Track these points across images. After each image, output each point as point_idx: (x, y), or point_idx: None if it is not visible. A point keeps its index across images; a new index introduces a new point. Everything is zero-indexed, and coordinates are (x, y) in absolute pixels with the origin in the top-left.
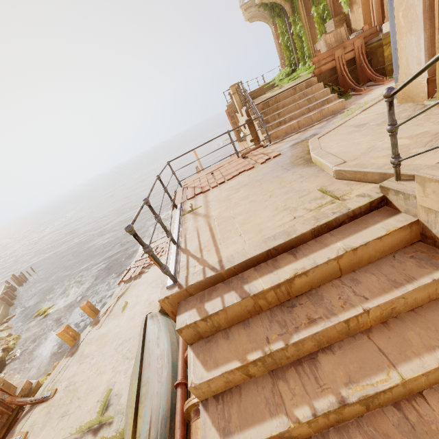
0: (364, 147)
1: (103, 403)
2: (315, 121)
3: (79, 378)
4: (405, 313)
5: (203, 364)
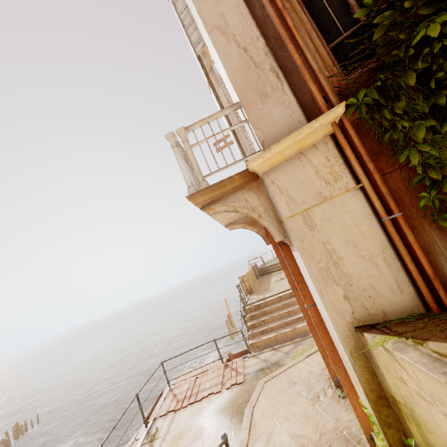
0: (269, 429)
1: None
2: (290, 337)
3: None
4: None
5: None
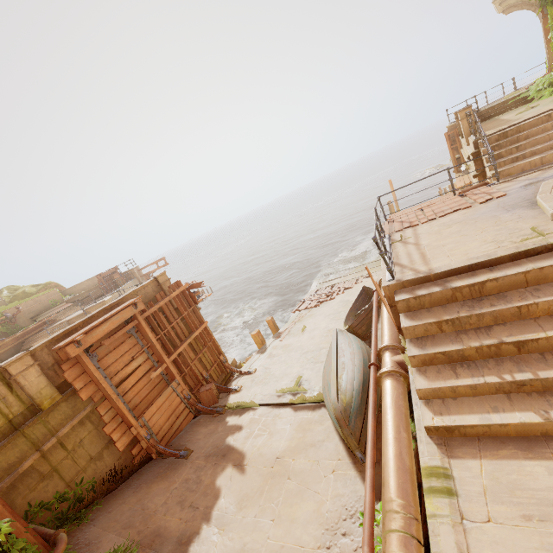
0: None
1: (297, 382)
2: None
3: (273, 367)
4: None
5: (411, 320)
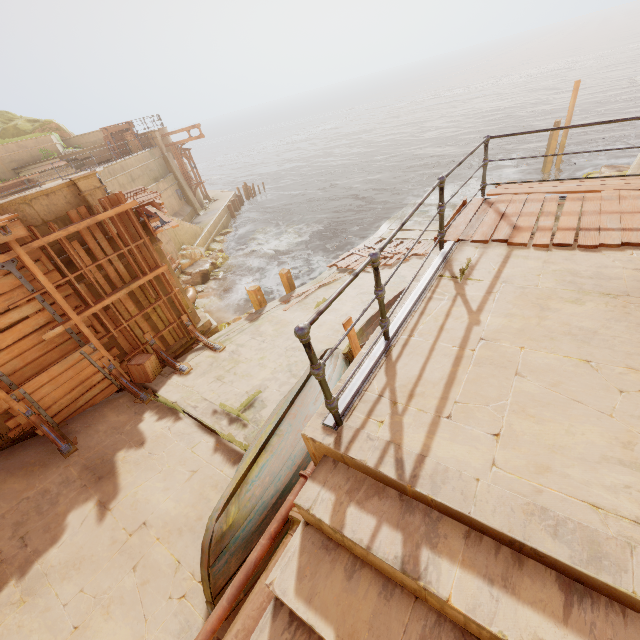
0: None
1: (249, 400)
2: None
3: (245, 353)
4: None
5: (298, 574)
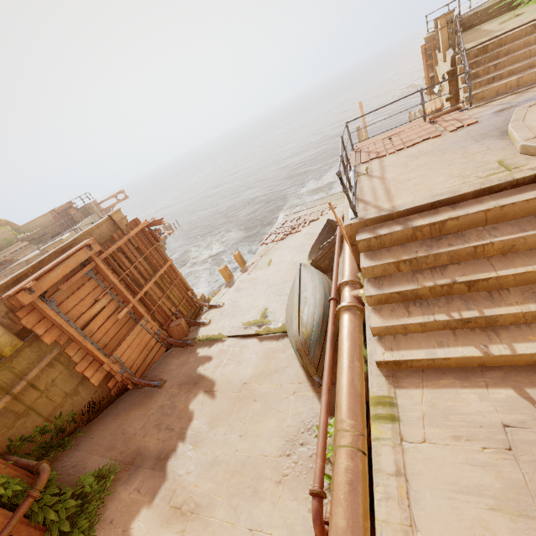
0: None
1: (263, 314)
2: None
3: (240, 300)
4: (523, 251)
5: (370, 260)
